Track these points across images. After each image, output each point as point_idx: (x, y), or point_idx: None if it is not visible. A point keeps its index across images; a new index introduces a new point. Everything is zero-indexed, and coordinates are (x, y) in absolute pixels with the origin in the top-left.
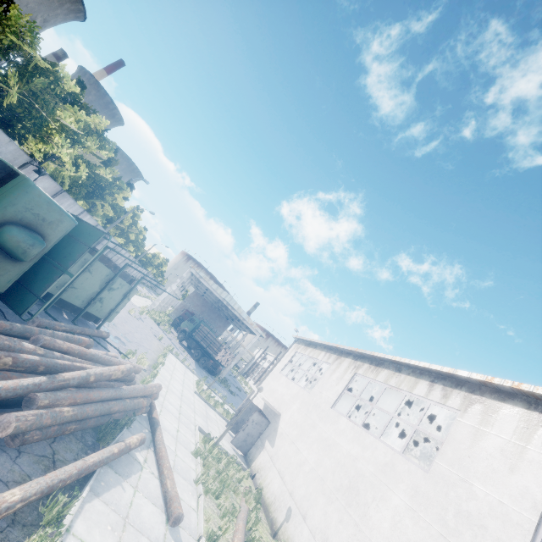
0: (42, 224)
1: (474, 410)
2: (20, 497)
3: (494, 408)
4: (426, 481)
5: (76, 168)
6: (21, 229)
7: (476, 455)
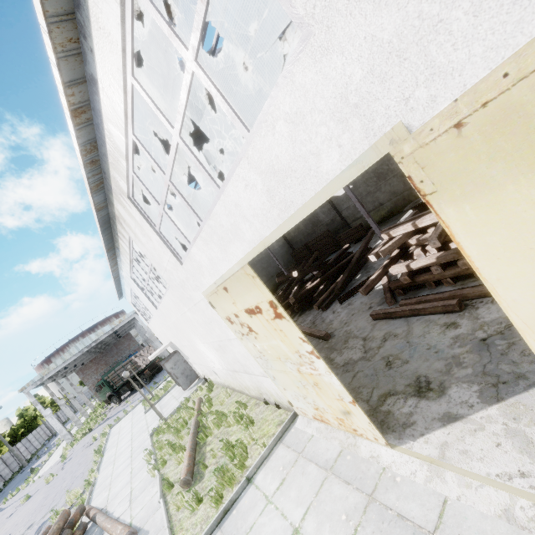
0: None
1: (125, 227)
2: None
3: (120, 214)
4: (174, 291)
5: None
6: None
7: (150, 251)
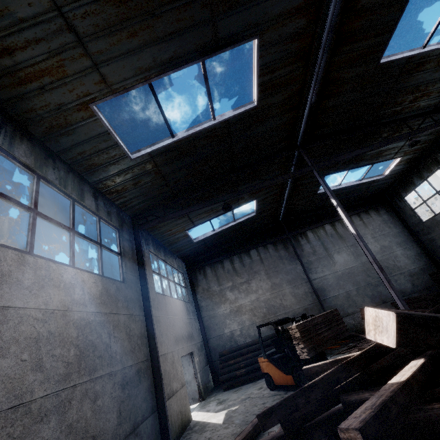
0: None
1: None
2: None
3: None
4: None
5: None
6: None
7: None
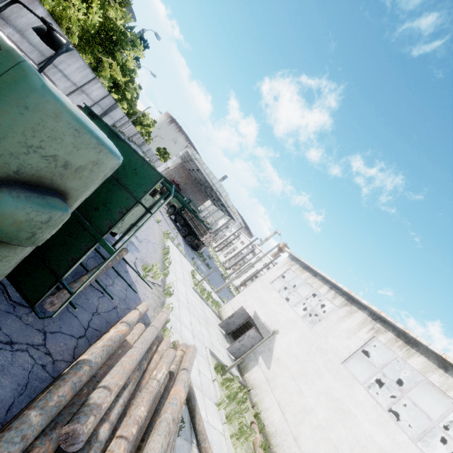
0: (63, 174)
1: None
2: None
3: None
4: None
5: (86, 5)
6: (20, 196)
7: None
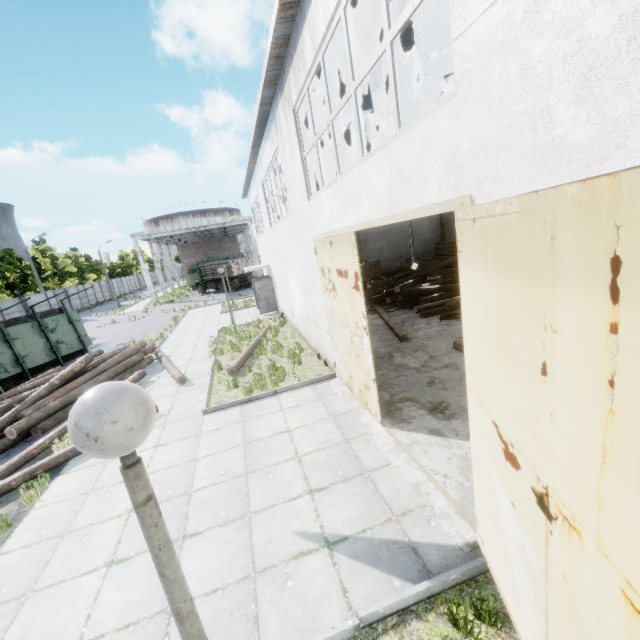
0: None
1: (278, 134)
2: (45, 440)
3: (279, 119)
4: (292, 220)
5: None
6: None
7: (289, 171)
